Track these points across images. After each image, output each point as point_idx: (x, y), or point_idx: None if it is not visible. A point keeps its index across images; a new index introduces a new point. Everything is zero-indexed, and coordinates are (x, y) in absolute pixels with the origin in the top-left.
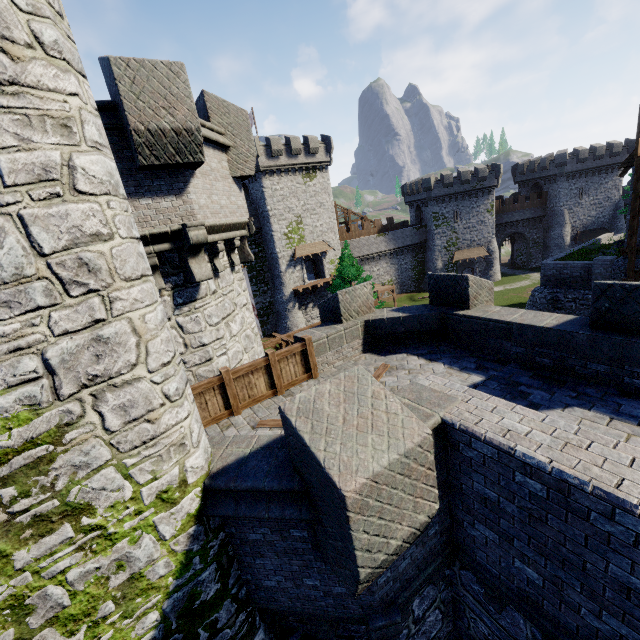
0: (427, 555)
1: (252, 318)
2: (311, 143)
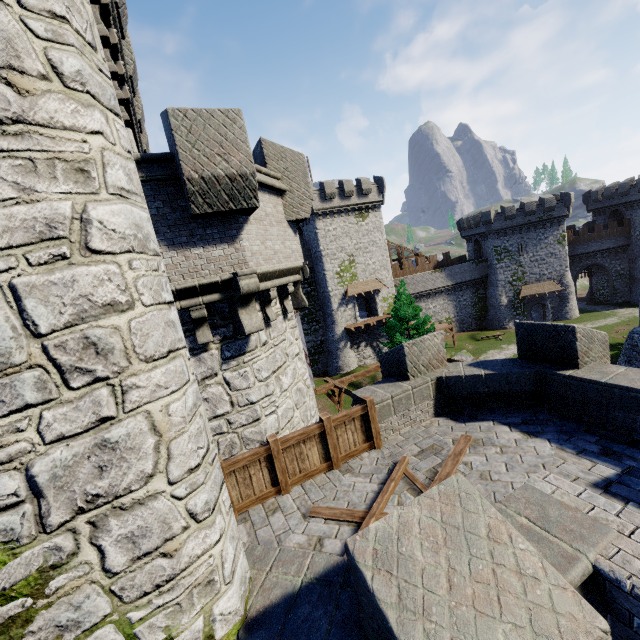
0: None
1: (304, 369)
2: (364, 185)
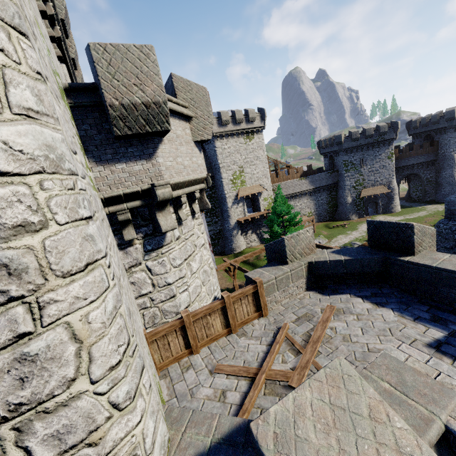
0: None
1: (209, 255)
2: (250, 114)
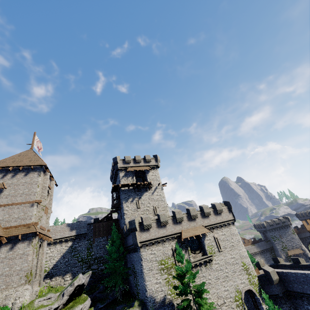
0: (282, 289)
1: None
2: None
